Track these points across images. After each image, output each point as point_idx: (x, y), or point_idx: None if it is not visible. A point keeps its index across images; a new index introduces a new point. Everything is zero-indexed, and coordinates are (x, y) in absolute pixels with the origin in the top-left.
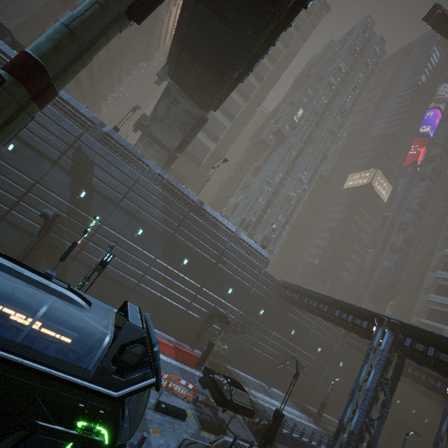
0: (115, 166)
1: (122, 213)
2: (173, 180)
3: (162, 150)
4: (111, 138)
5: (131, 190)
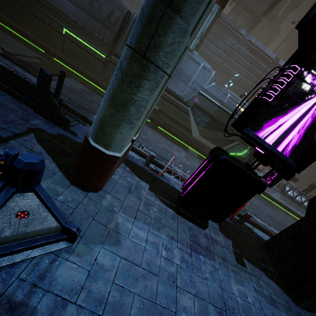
0: (221, 40)
1: (221, 73)
2: (258, 43)
3: (249, 16)
4: (219, 18)
5: (229, 56)
